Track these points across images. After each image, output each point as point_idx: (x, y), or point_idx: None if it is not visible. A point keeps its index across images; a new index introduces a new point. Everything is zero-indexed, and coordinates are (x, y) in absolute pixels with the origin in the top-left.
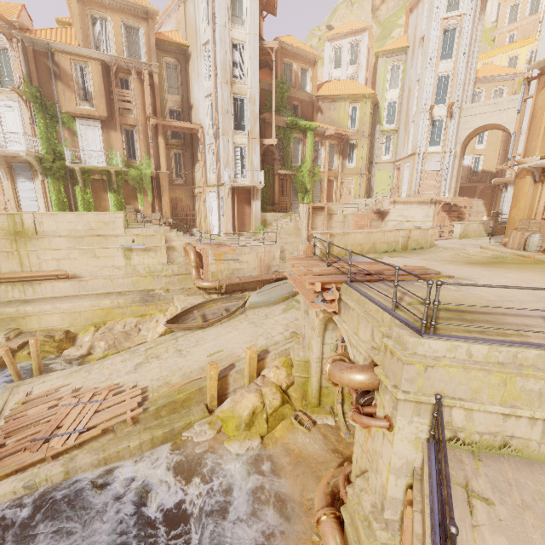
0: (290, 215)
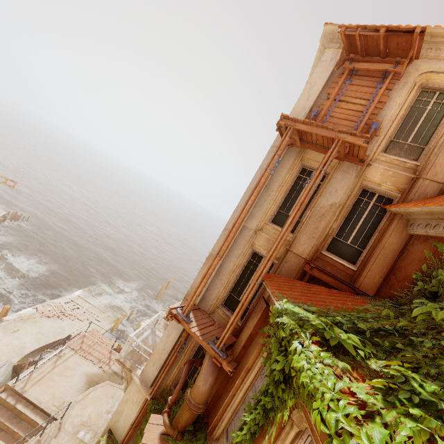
0: (22, 443)
